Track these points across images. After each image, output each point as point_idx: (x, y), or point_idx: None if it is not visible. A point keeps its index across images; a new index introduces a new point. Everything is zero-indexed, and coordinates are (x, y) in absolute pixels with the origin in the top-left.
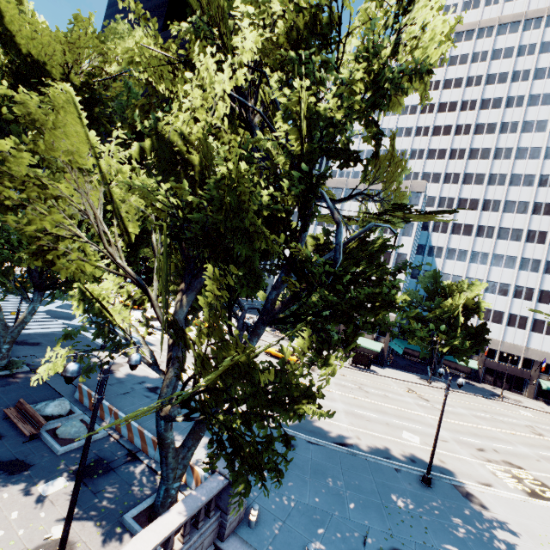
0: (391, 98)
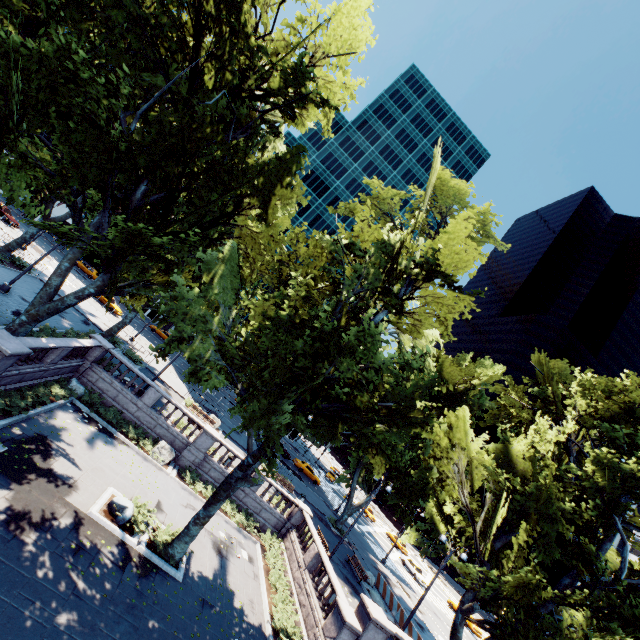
0: None
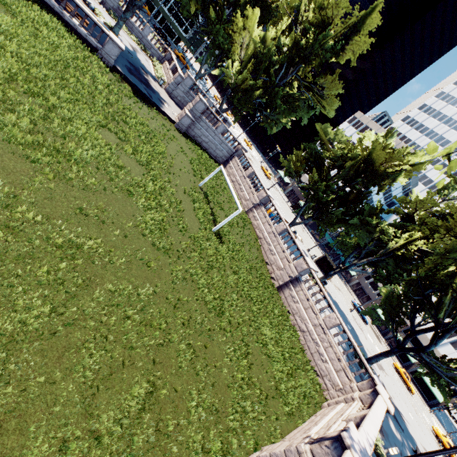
0: (340, 57)
